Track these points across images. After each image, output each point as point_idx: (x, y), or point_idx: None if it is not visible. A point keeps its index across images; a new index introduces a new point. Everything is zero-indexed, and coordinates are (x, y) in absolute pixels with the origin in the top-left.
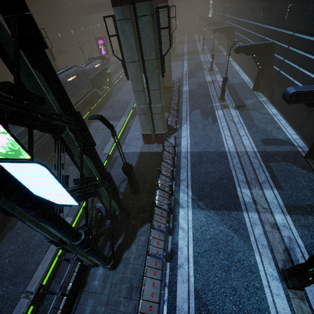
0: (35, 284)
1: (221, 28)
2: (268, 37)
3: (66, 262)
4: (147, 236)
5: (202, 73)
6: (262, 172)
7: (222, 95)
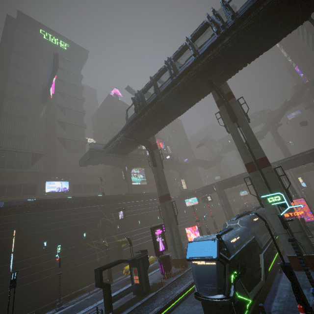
0: None
1: None
2: None
3: None
4: None
5: None
6: None
7: None
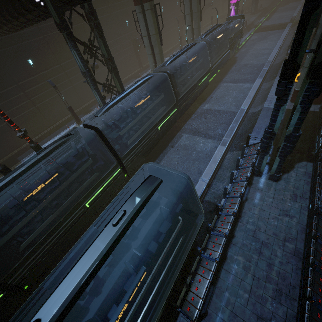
0: (207, 176)
1: None
2: None
3: (236, 167)
4: (306, 169)
5: None
6: None
7: None
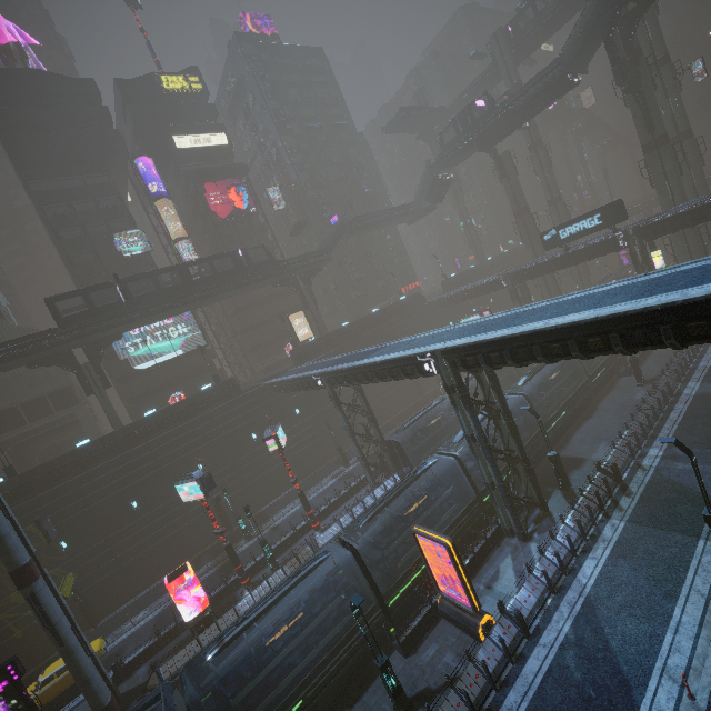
0: None
1: None
2: None
3: None
4: None
5: None
6: None
7: None
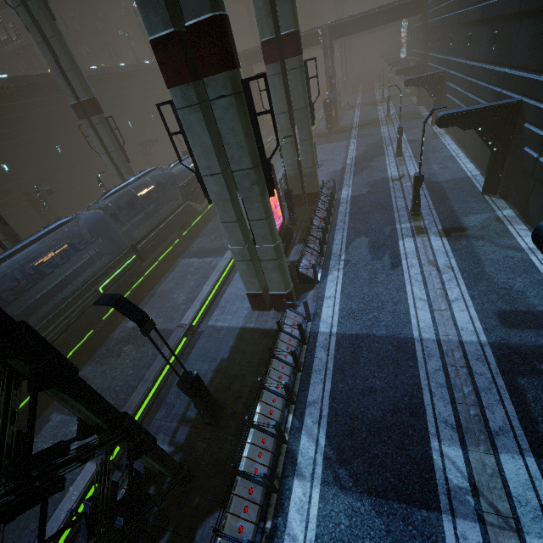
0: None
1: (417, 78)
2: (510, 89)
3: None
4: None
5: (381, 162)
6: (498, 403)
7: (414, 207)
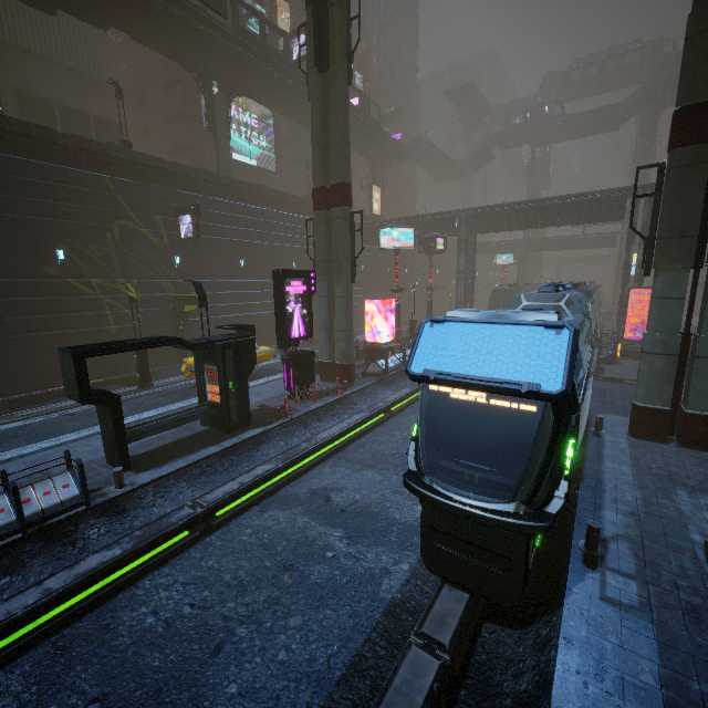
0: None
1: None
2: None
3: None
4: None
5: None
6: None
7: None
